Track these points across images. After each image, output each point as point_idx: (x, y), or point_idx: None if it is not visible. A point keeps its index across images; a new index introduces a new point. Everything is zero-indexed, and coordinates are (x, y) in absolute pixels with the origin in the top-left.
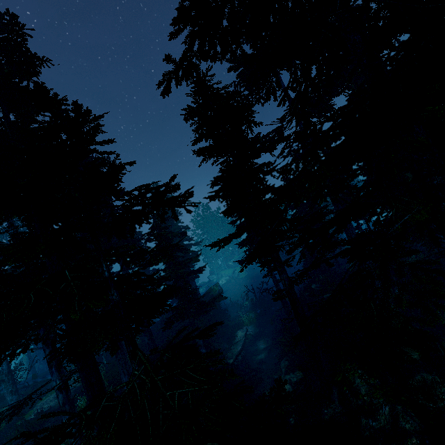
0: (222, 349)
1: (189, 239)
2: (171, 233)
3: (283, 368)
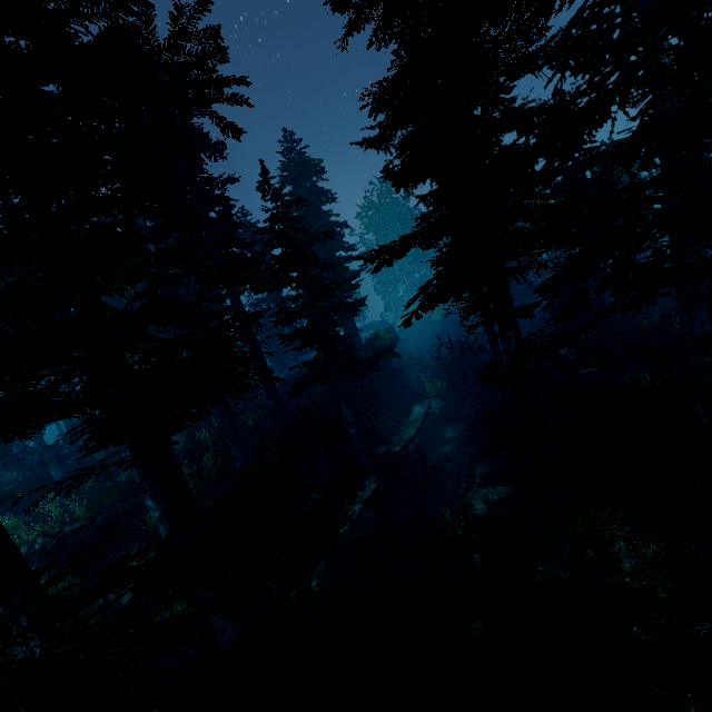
0: (385, 429)
1: (346, 248)
2: (305, 232)
3: (478, 476)
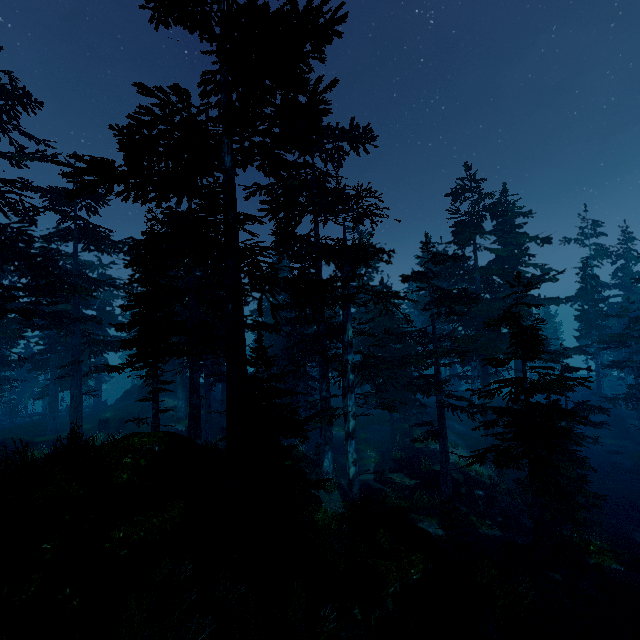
0: None
1: None
2: None
3: None
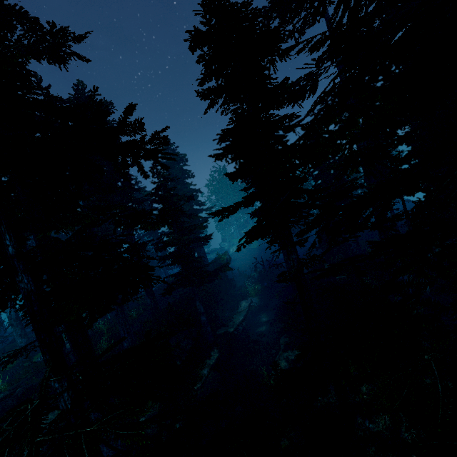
0: (224, 317)
1: (200, 204)
2: (177, 195)
3: (282, 345)
